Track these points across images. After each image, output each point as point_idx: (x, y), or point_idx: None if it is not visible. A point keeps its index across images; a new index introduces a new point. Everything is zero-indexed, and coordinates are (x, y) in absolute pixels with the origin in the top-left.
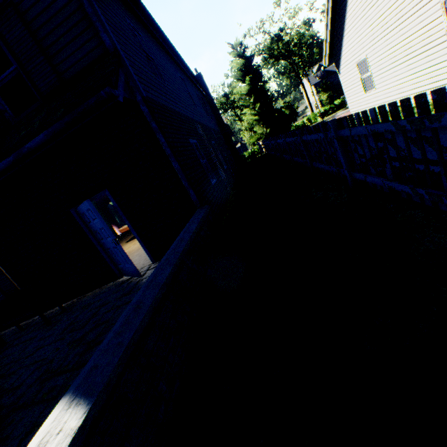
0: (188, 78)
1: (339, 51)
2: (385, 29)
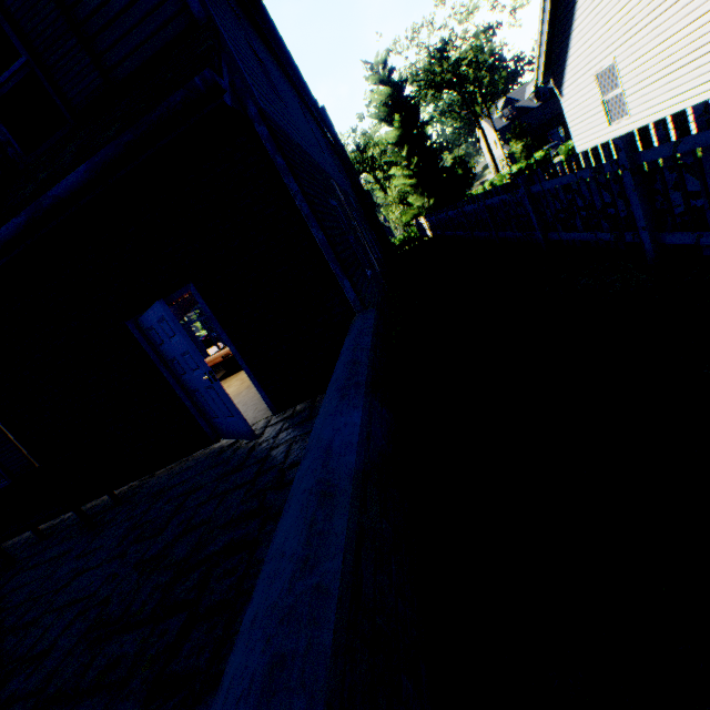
0: (308, 111)
1: (562, 57)
2: (655, 8)
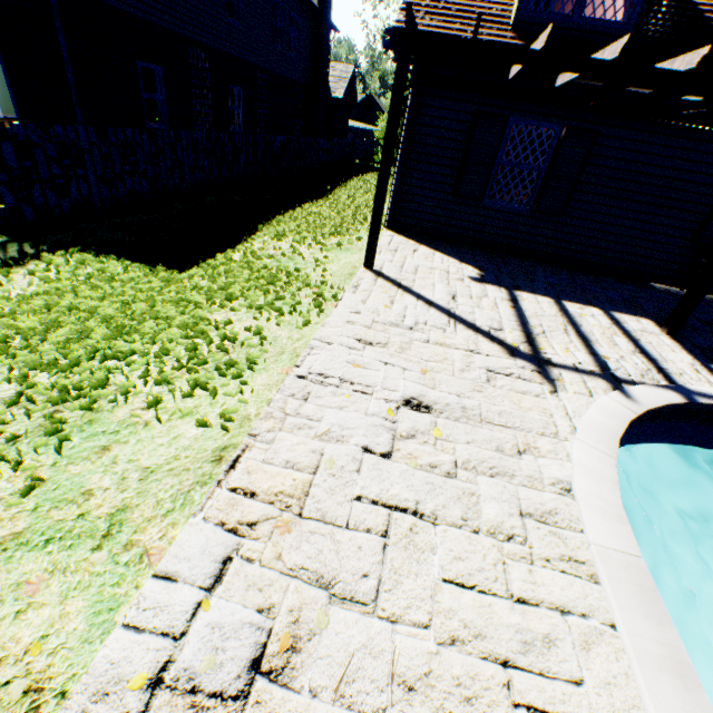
0: None
1: None
2: None
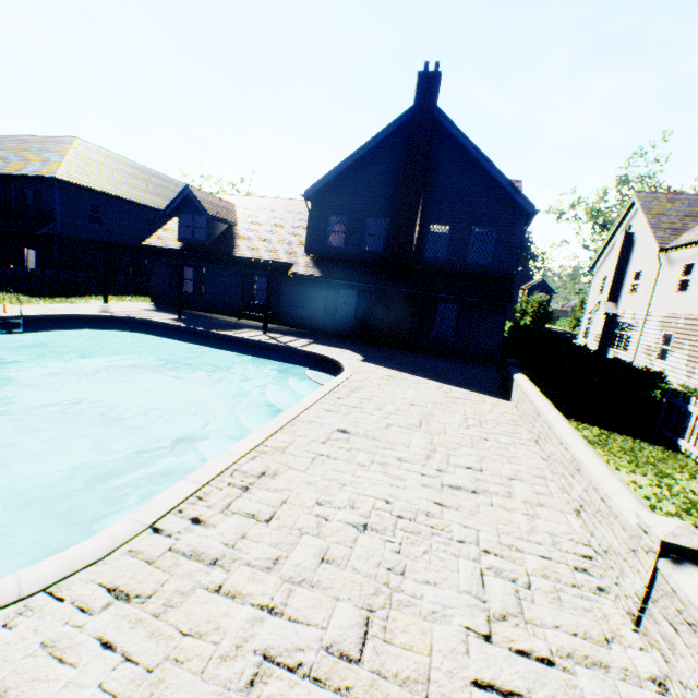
0: None
1: None
2: None
